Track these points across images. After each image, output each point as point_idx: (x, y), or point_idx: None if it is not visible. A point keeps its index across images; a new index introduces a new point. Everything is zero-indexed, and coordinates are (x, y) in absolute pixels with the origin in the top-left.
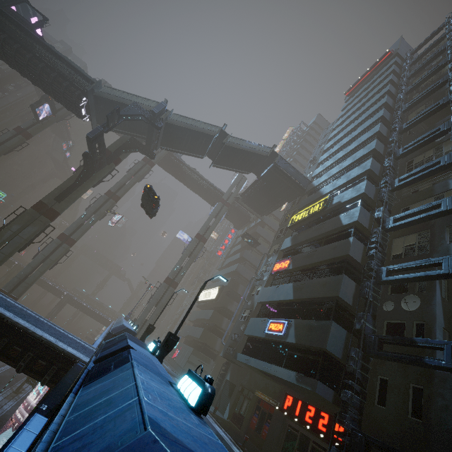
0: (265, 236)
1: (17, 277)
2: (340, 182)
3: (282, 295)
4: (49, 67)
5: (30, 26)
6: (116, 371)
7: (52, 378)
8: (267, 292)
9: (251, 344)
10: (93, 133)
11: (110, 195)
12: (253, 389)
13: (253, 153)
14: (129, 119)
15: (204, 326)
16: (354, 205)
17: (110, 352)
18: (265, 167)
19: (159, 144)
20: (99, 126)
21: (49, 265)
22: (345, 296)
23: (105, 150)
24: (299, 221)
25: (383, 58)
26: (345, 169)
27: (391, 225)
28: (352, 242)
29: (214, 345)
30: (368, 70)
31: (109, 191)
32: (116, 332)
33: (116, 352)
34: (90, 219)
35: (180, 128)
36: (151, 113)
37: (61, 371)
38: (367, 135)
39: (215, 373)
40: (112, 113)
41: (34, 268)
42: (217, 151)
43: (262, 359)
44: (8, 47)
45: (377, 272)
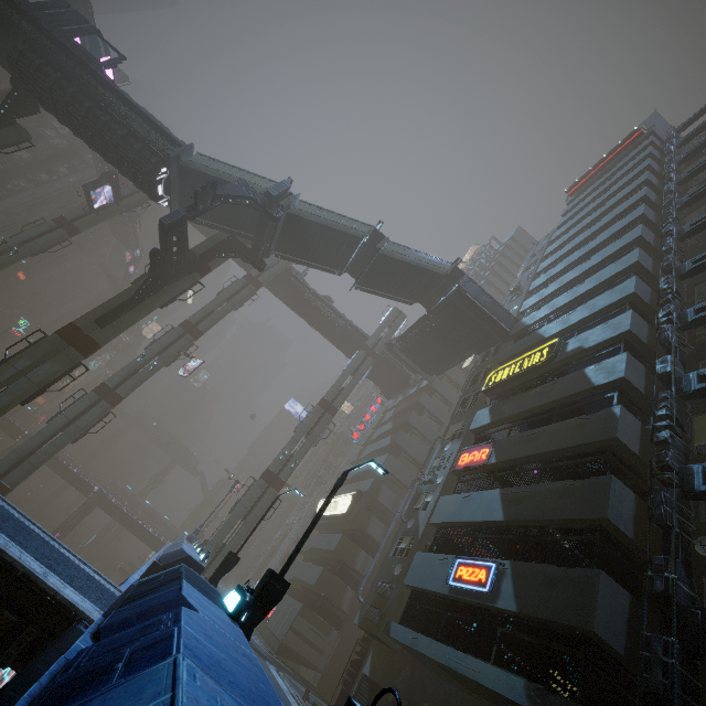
0: (434, 410)
1: (16, 451)
2: (576, 317)
3: (480, 512)
4: (117, 122)
5: (97, 64)
6: (123, 691)
7: (25, 652)
8: (448, 505)
9: (419, 605)
10: (171, 217)
11: (187, 327)
12: (418, 701)
13: (423, 269)
14: (230, 203)
15: (323, 563)
16: (612, 353)
17: (137, 609)
18: (440, 293)
19: (273, 248)
20: (182, 209)
21: (72, 434)
22: (619, 519)
23: (187, 249)
24: (504, 381)
25: (629, 139)
26: (583, 297)
27: (696, 386)
28: (620, 415)
29: (339, 601)
30: (604, 158)
31: (187, 322)
32: (168, 564)
33: (151, 611)
34: (151, 364)
35: (309, 224)
36: (266, 196)
37: (44, 638)
38: (619, 243)
39: (338, 655)
40: (205, 188)
41: (47, 438)
42: (365, 264)
43: (443, 641)
44: (59, 91)
45: (681, 474)
